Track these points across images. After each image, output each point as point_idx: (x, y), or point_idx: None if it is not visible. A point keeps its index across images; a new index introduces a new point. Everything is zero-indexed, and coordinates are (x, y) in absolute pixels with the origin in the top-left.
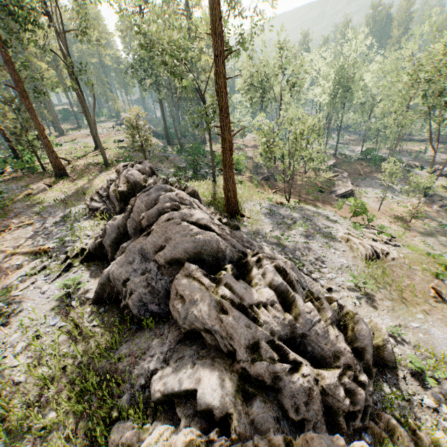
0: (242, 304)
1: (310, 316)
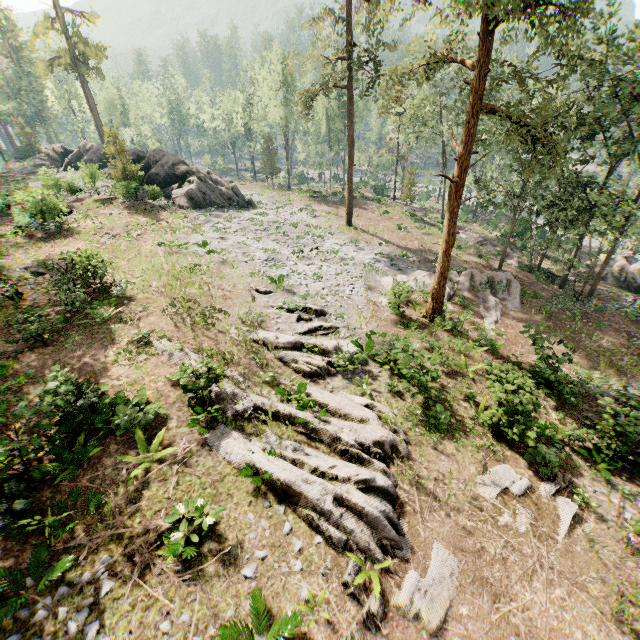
0: None
1: None
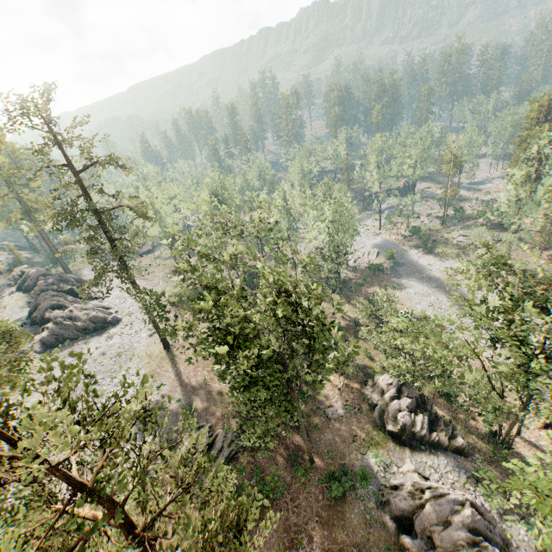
0: (50, 277)
1: (66, 278)
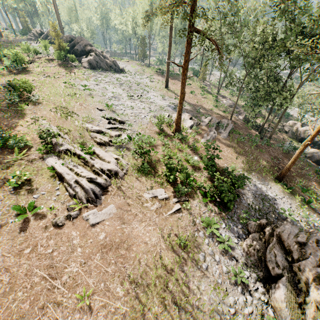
0: None
1: None
